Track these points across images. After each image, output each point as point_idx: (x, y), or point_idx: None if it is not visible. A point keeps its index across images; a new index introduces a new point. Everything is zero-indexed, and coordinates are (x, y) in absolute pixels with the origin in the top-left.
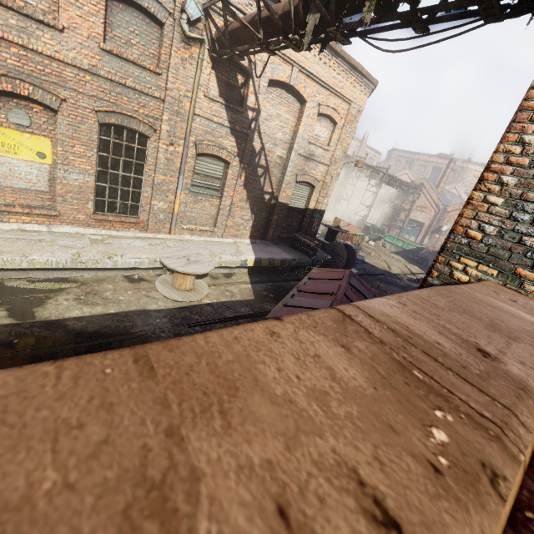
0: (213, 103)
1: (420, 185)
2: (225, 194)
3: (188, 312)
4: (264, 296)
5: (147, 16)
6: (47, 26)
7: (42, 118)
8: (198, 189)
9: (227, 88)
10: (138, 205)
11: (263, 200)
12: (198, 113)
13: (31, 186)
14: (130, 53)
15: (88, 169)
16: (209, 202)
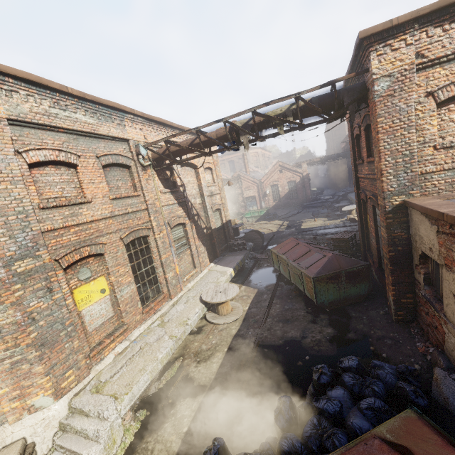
0: (165, 194)
1: (238, 176)
2: (191, 244)
3: (251, 318)
4: (259, 285)
5: (120, 167)
6: (82, 203)
7: (95, 265)
8: (178, 251)
9: (165, 182)
10: (158, 285)
11: (204, 234)
12: (162, 205)
13: (104, 319)
14: (120, 192)
15: (130, 280)
16: (186, 254)
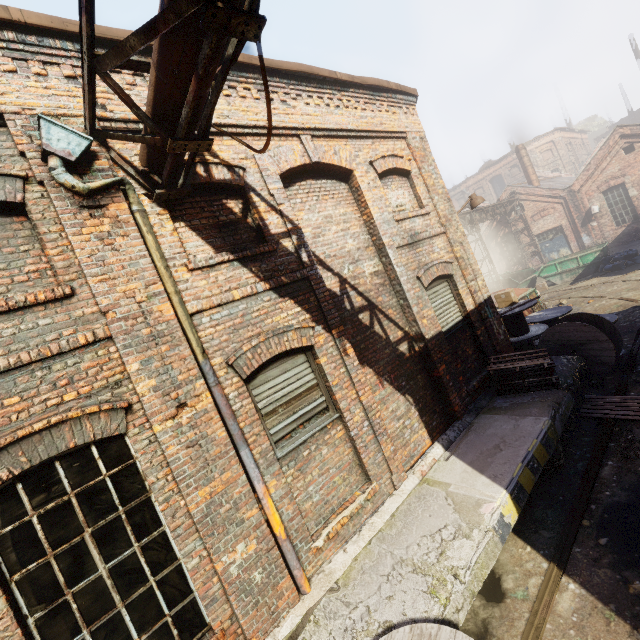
0: (213, 271)
1: (511, 196)
2: (344, 405)
3: None
4: None
5: None
6: None
7: None
8: (291, 441)
9: (221, 233)
10: (190, 601)
11: (402, 358)
12: (197, 309)
13: None
14: None
15: None
16: (327, 444)
